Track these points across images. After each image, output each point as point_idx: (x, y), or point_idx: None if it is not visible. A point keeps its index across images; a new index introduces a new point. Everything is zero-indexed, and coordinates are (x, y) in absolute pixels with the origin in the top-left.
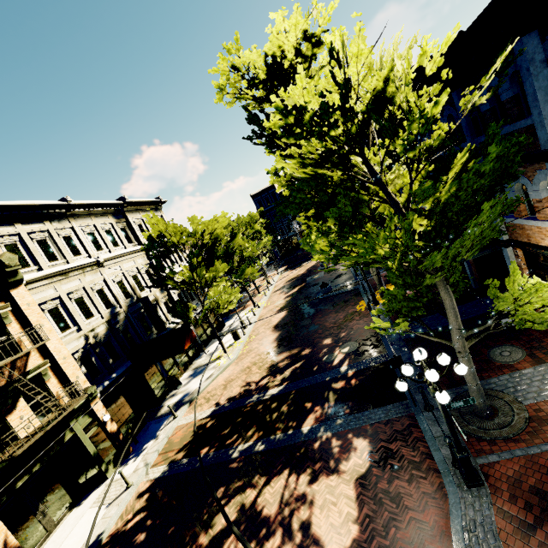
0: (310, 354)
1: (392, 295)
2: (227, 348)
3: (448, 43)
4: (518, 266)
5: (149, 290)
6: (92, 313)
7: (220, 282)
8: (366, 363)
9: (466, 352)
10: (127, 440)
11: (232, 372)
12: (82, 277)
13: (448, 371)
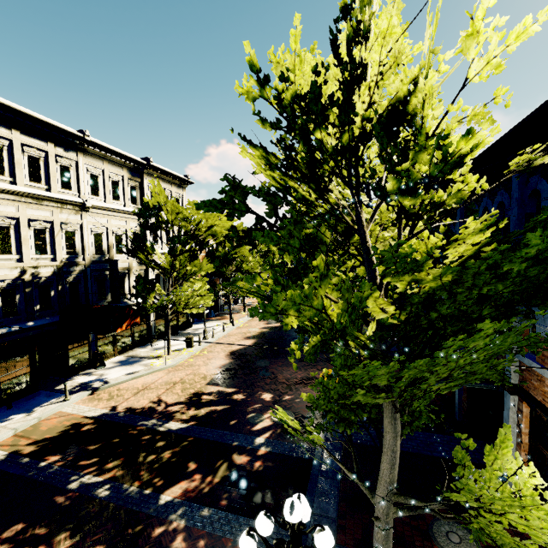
0: (240, 401)
1: (325, 388)
2: (174, 350)
3: (522, 36)
4: (517, 425)
5: (127, 256)
6: (46, 250)
7: (198, 280)
8: (286, 447)
9: (387, 523)
10: (2, 399)
11: (157, 379)
12: (57, 211)
13: (369, 518)
